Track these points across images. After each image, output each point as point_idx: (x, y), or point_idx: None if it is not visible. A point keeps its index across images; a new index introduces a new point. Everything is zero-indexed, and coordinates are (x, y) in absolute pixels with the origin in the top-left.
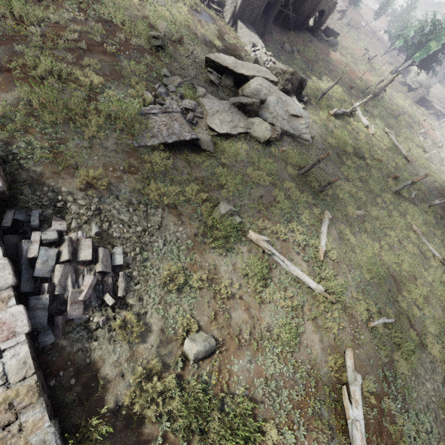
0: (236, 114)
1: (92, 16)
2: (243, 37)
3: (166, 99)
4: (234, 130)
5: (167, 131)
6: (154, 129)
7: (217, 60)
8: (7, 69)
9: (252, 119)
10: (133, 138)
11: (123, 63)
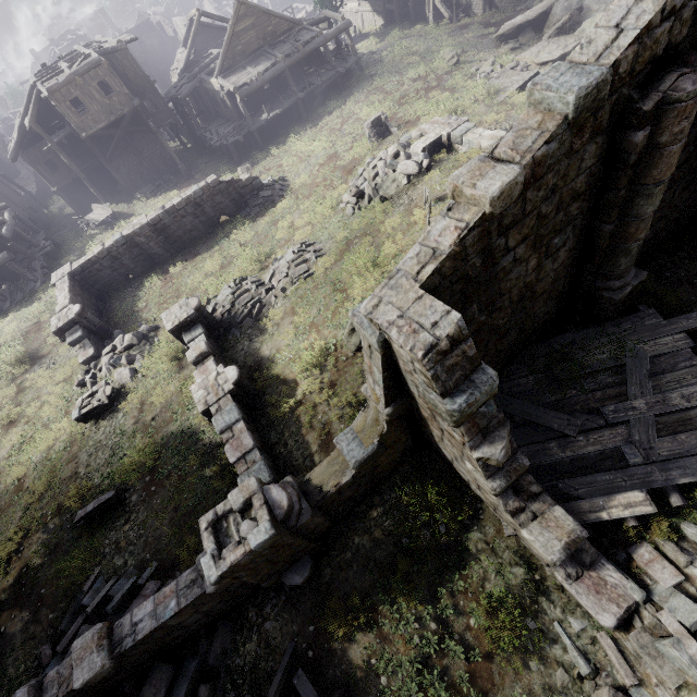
0: (558, 41)
1: (408, 83)
2: (509, 5)
3: (491, 77)
4: (567, 49)
5: (511, 84)
6: (501, 90)
7: (506, 30)
8: (406, 123)
9: (579, 29)
10: (493, 101)
11: (447, 84)
